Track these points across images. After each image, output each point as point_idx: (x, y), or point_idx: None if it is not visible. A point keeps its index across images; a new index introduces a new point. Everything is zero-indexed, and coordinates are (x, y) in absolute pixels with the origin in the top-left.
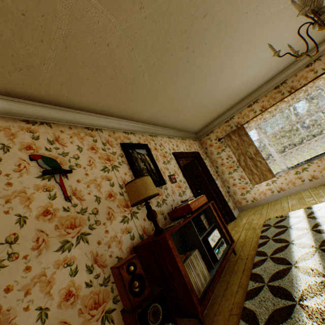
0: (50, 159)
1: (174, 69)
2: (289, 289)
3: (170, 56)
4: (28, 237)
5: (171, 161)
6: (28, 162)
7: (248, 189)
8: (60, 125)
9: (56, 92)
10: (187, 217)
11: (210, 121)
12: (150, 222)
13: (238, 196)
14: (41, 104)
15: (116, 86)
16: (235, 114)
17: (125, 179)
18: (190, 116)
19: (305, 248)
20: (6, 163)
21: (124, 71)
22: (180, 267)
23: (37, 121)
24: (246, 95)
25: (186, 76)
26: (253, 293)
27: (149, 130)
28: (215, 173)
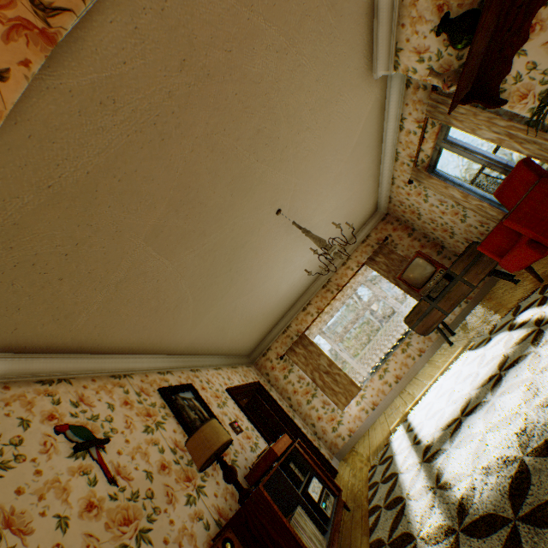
0: (80, 427)
1: (219, 288)
2: (400, 494)
3: (216, 278)
4: (76, 546)
5: (228, 401)
6: (55, 437)
7: (338, 418)
8: (82, 379)
9: (85, 336)
10: (274, 466)
11: (264, 335)
12: (224, 497)
13: (331, 434)
14: (61, 355)
15: (157, 315)
16: (292, 320)
17: (176, 438)
18: (239, 333)
19: (405, 451)
20: (29, 443)
21: (168, 300)
22: (286, 523)
23: (54, 378)
24: (296, 298)
25: (232, 292)
26: (375, 526)
27: (189, 363)
28: (289, 409)
